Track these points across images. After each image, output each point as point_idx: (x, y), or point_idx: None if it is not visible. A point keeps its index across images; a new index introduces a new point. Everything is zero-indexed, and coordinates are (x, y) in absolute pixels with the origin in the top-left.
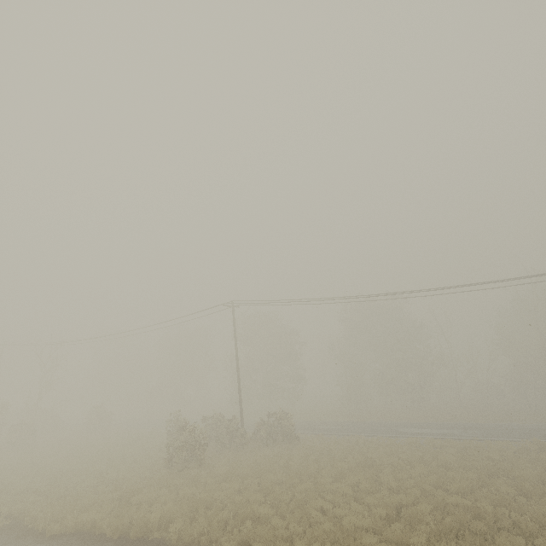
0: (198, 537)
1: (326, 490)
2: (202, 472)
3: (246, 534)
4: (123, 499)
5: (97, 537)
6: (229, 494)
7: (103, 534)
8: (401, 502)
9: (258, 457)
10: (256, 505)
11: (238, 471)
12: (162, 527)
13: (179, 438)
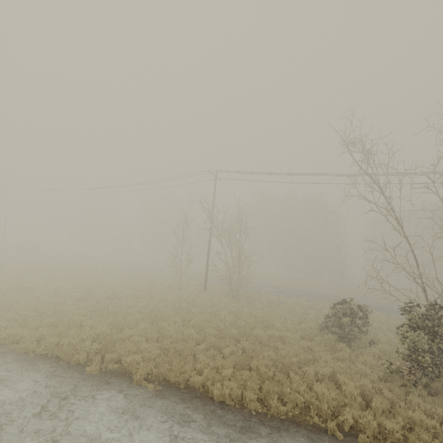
0: None
1: None
2: None
3: None
4: None
5: None
6: None
7: None
8: None
9: None
10: None
11: None
12: None
13: None
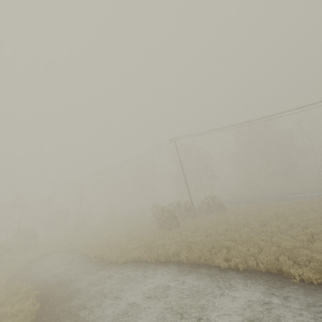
0: (197, 258)
1: (259, 231)
2: (180, 229)
3: (226, 255)
4: (147, 245)
5: (144, 262)
6: (203, 238)
7: (146, 261)
8: (311, 232)
9: (207, 219)
10: (223, 241)
11: (200, 227)
12: (175, 255)
13: (163, 215)
